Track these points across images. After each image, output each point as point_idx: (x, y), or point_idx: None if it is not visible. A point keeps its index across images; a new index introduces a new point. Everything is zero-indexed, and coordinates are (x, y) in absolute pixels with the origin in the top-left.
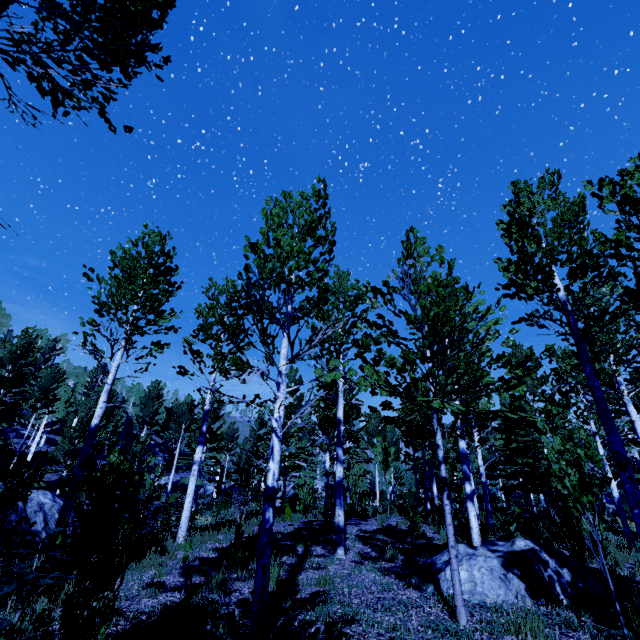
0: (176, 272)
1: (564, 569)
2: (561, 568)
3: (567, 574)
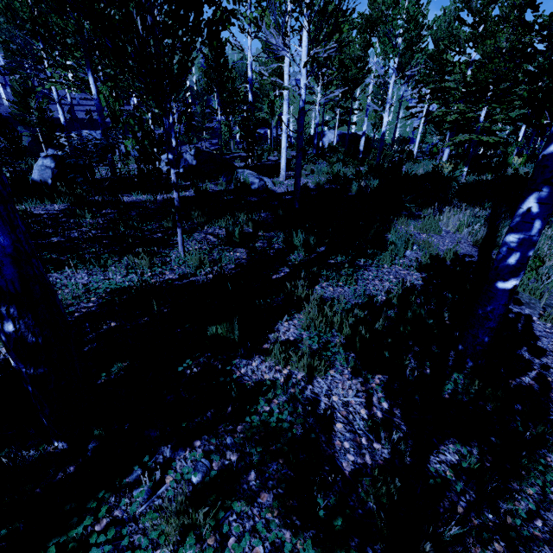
0: None
1: (195, 161)
2: (194, 160)
3: (195, 162)
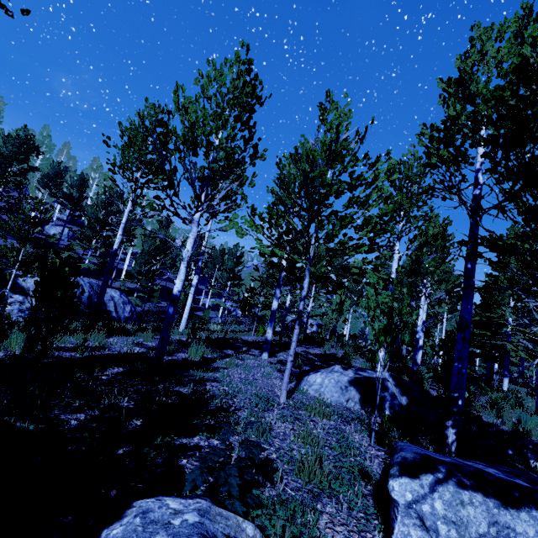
0: (170, 141)
1: (404, 397)
2: (402, 395)
3: (405, 400)
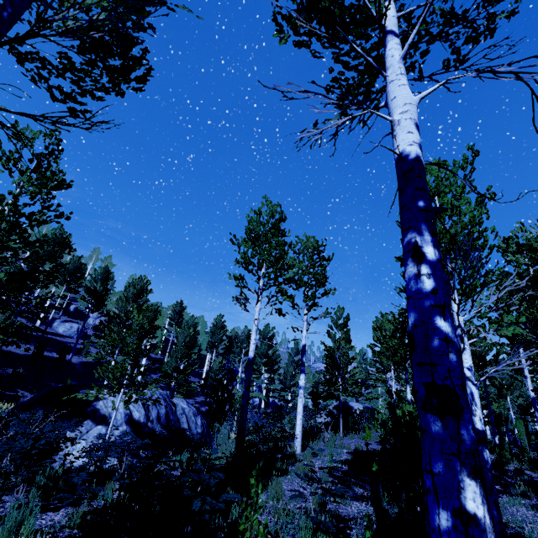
0: (288, 234)
1: None
2: None
3: None
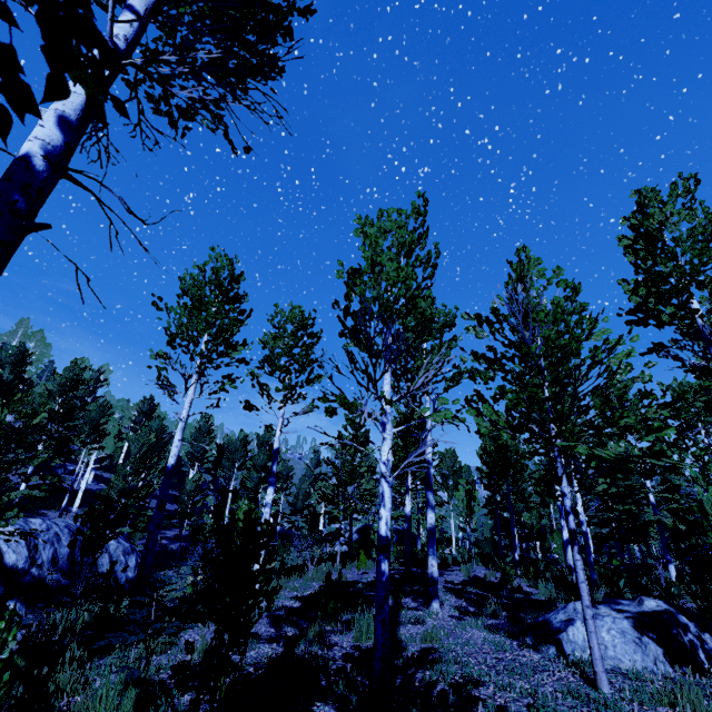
0: (246, 299)
1: (706, 634)
2: (702, 633)
3: (709, 640)
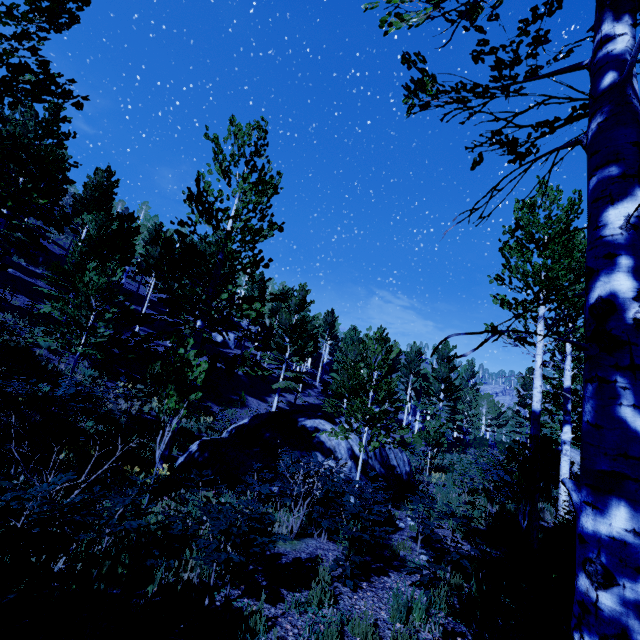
0: (579, 235)
1: None
2: None
3: None
